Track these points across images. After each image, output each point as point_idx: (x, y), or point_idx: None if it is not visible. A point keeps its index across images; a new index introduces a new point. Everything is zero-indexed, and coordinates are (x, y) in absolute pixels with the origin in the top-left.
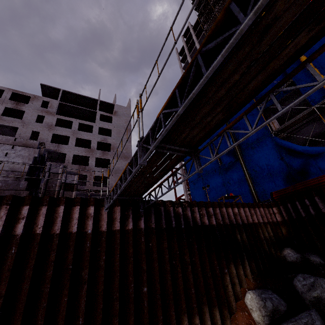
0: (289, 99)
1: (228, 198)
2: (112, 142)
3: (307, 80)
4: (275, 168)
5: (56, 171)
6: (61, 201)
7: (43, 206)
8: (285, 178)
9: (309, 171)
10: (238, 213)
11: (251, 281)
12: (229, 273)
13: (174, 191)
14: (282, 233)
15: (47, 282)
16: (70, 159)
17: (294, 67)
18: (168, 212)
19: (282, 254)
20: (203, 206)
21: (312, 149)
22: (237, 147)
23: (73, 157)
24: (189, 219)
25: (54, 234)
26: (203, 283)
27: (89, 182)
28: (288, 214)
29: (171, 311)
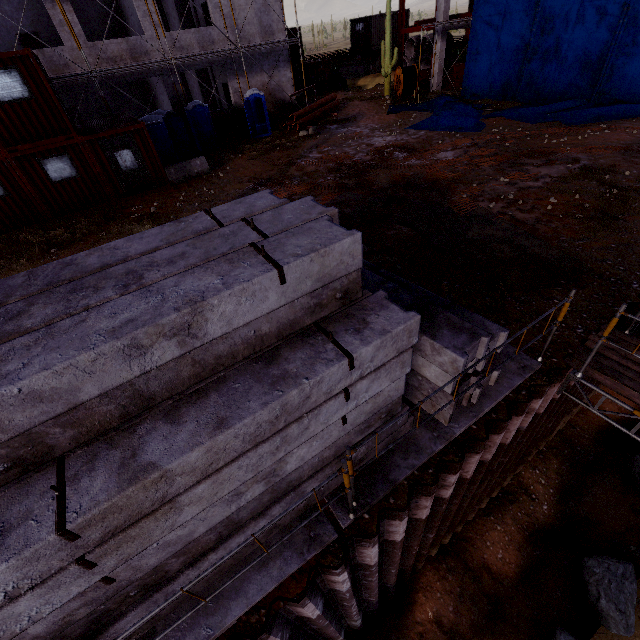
0: None
1: None
2: None
3: None
4: None
5: (471, 358)
6: (501, 429)
7: (477, 455)
8: None
9: None
10: None
11: None
12: None
13: None
14: None
15: (473, 490)
16: None
17: None
18: None
19: None
20: None
21: None
22: None
23: None
24: None
25: (484, 462)
26: None
27: None
28: None
29: (560, 420)
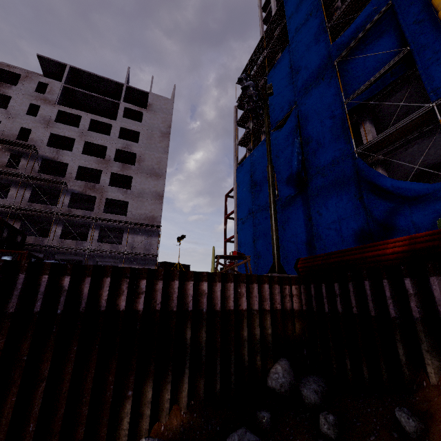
0: (402, 88)
1: (235, 258)
2: (139, 152)
3: (436, 47)
4: (348, 214)
5: None
6: None
7: None
8: (357, 232)
9: (395, 225)
10: (211, 291)
11: (181, 412)
12: (140, 397)
13: (224, 230)
14: (296, 330)
15: None
16: (74, 172)
17: (419, 20)
18: (37, 284)
19: (271, 369)
20: (126, 277)
21: (408, 186)
22: (271, 172)
23: (81, 169)
24: (82, 298)
25: None
26: (63, 413)
27: (98, 206)
28: (309, 302)
29: None
